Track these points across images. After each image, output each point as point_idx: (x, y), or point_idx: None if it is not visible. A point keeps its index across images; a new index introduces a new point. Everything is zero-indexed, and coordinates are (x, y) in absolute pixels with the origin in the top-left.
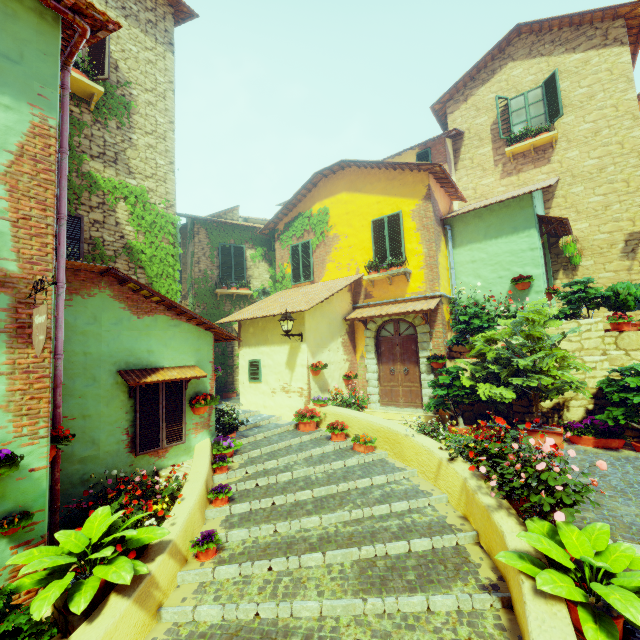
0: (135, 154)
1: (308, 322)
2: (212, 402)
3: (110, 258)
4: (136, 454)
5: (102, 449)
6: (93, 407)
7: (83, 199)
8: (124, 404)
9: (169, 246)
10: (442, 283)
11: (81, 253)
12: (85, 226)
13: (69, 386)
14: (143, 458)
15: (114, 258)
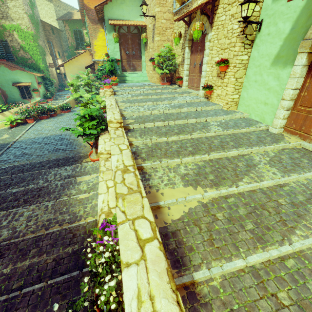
0: (11, 12)
1: (67, 69)
2: (36, 91)
3: (18, 51)
4: (22, 99)
5: (16, 97)
6: (11, 89)
7: (5, 34)
8: (17, 89)
9: (33, 43)
10: (98, 54)
11: (11, 51)
12: (9, 42)
13: (5, 85)
14: (25, 100)
15: (19, 51)
